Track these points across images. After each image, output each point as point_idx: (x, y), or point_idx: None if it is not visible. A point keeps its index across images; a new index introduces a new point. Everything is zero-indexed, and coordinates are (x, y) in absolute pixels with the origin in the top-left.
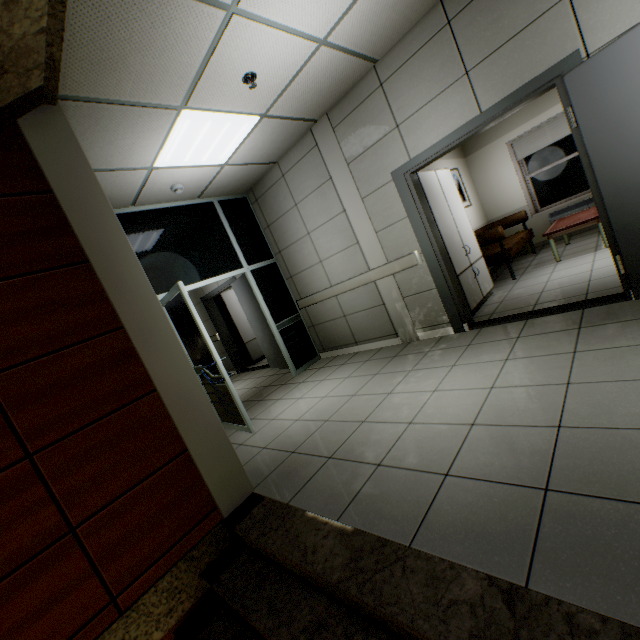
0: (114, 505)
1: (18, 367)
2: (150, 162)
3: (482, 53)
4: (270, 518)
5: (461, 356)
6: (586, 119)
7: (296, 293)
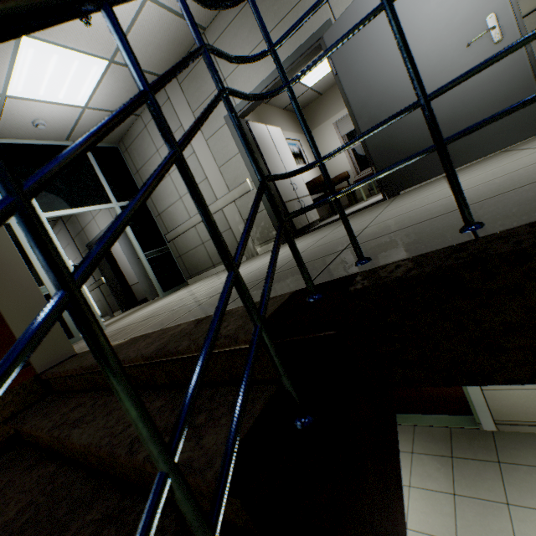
0: None
1: None
2: (1, 88)
3: (274, 22)
4: (74, 359)
5: None
6: (340, 66)
7: (164, 228)
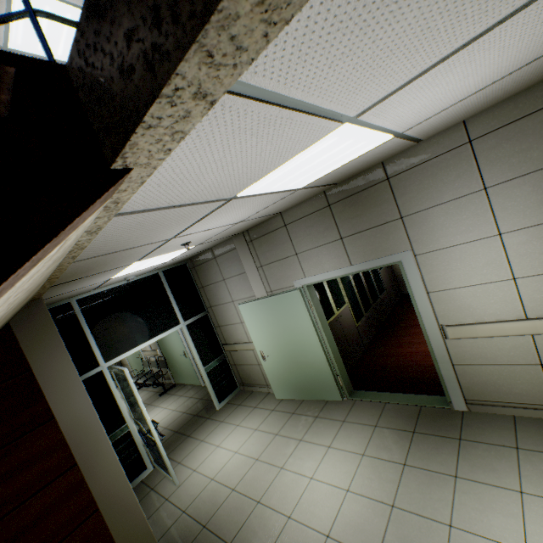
0: None
1: None
2: (2, 41)
3: None
4: None
5: None
6: None
7: None
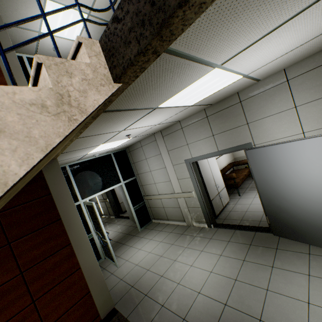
0: (61, 318)
1: (33, 266)
2: (86, 153)
3: (218, 131)
4: None
5: (206, 245)
6: (253, 167)
7: (144, 192)
